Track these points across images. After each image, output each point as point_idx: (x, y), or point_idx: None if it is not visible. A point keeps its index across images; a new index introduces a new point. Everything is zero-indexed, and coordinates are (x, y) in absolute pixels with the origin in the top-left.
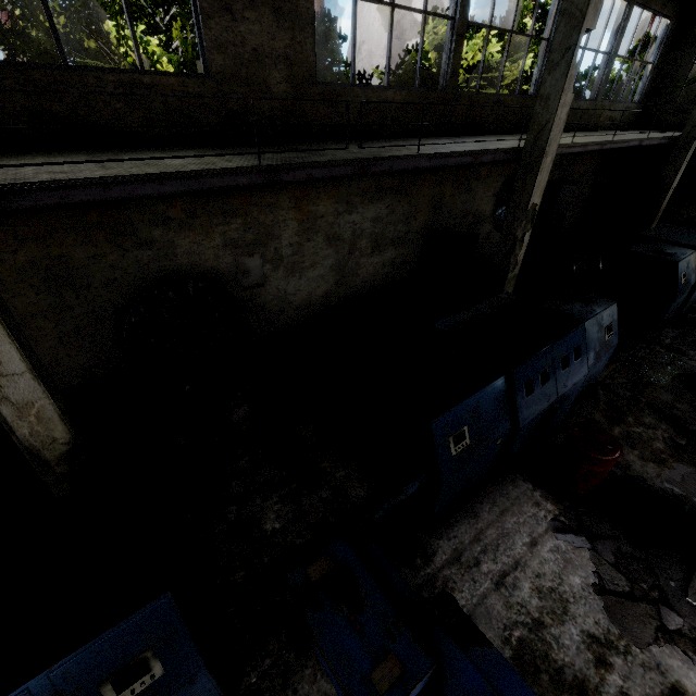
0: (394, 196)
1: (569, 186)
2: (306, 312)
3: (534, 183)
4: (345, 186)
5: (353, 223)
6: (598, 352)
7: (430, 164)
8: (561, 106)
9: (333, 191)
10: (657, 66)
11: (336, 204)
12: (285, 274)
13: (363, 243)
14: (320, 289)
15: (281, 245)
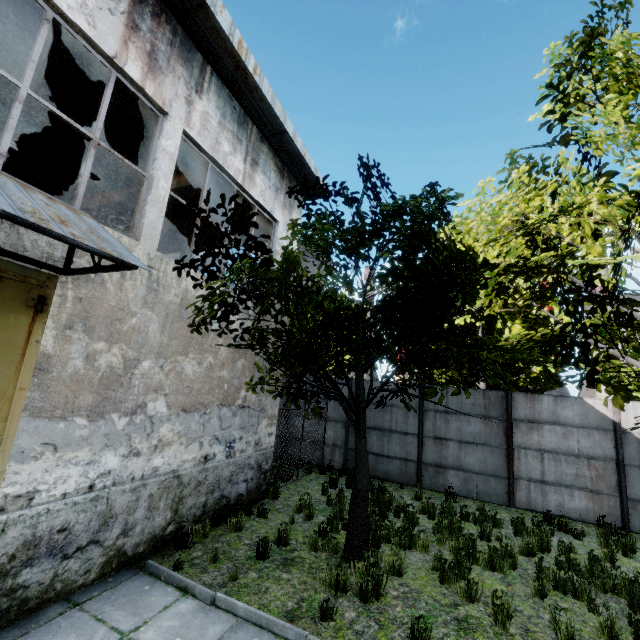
0: None
1: None
2: None
3: None
4: None
5: None
6: None
7: None
8: None
9: None
10: None
11: None
12: None
13: None
14: None
15: None
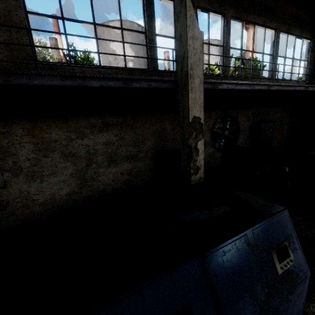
0: (120, 128)
1: (267, 123)
2: (52, 207)
3: (188, 99)
4: (74, 122)
5: (87, 145)
6: (265, 300)
7: (64, 83)
8: (191, 38)
9: (63, 125)
10: (311, 62)
11: (68, 133)
12: (26, 179)
13: (99, 158)
14: (63, 190)
15: (19, 159)
